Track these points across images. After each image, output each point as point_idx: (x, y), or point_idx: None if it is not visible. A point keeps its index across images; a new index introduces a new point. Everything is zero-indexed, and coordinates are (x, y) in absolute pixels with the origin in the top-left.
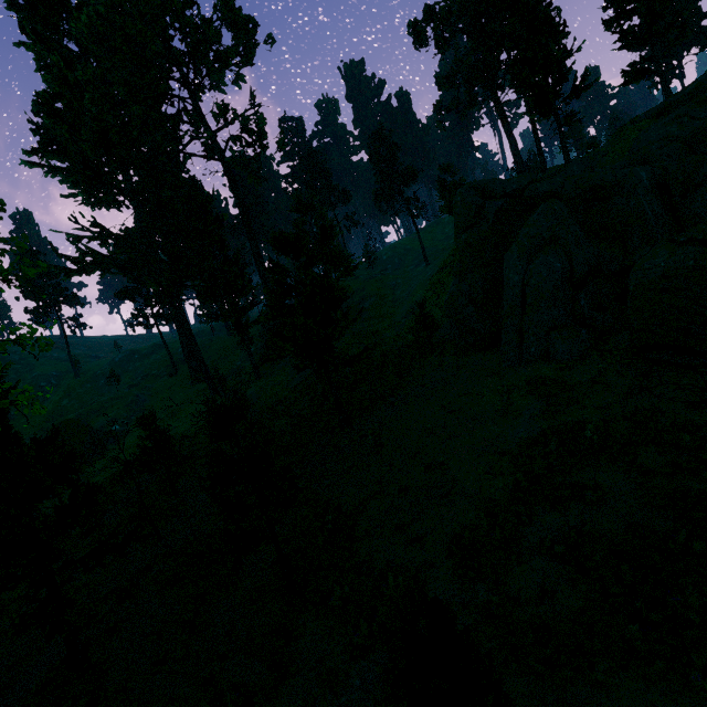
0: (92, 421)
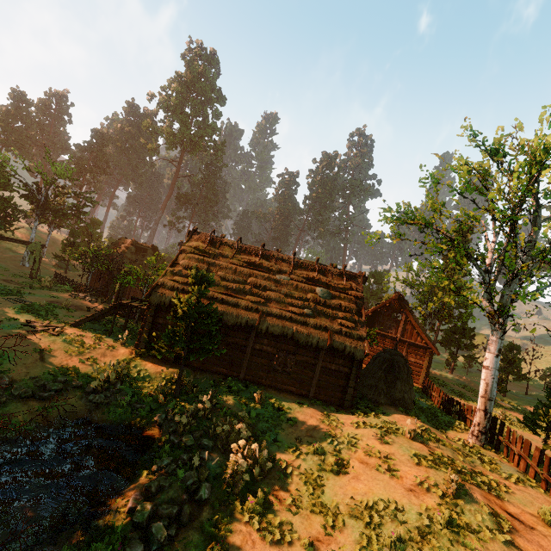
0: None
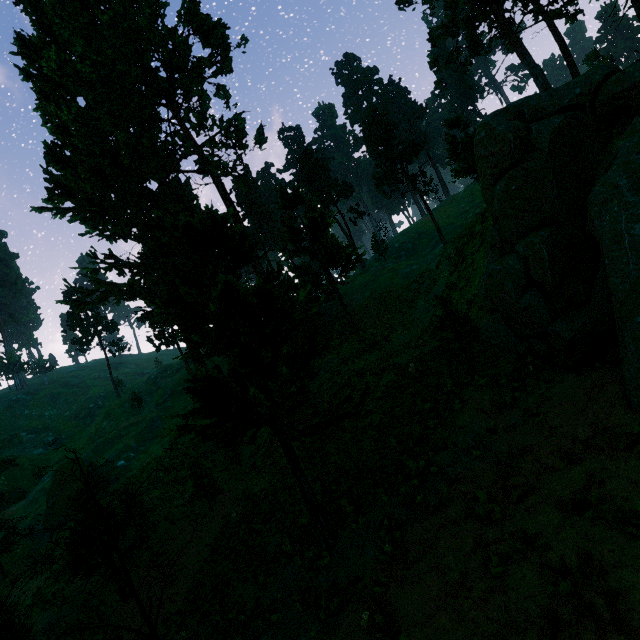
0: (104, 453)
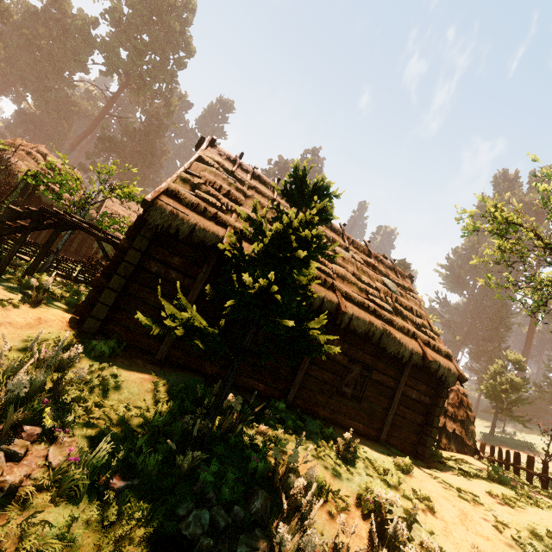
0: None
